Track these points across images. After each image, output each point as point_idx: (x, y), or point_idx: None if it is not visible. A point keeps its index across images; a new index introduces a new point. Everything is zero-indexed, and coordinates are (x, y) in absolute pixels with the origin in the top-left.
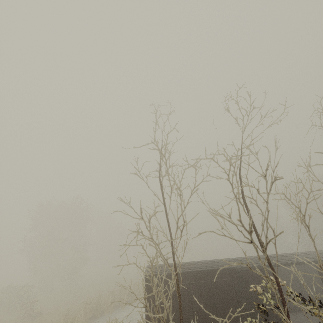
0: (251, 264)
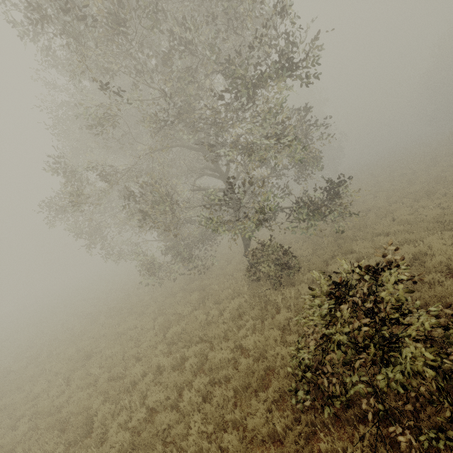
0: None
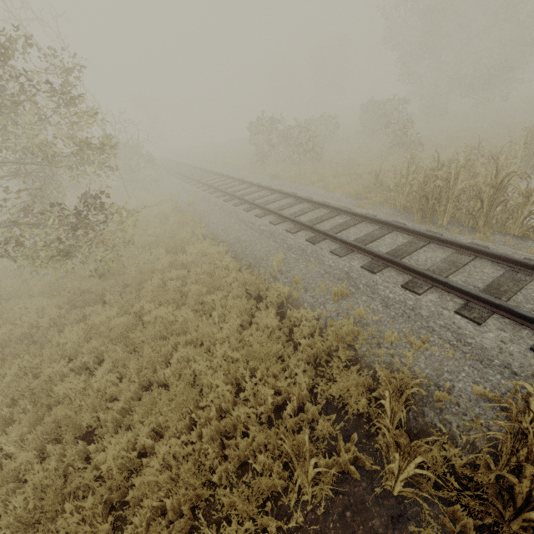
0: None
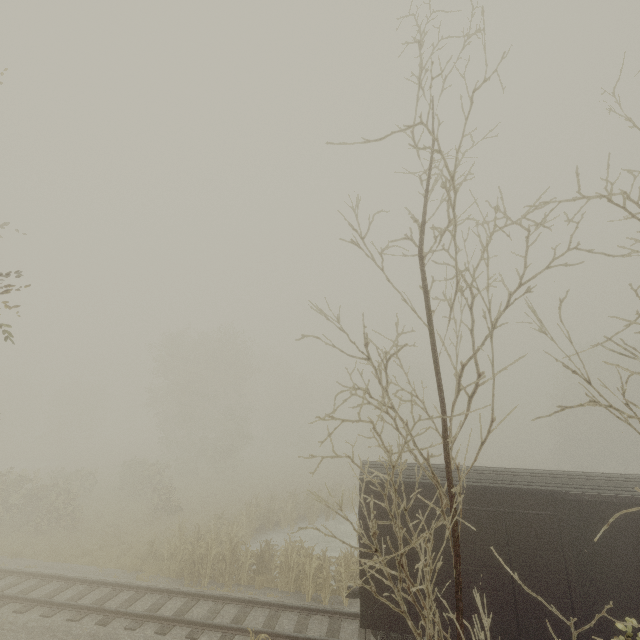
0: (608, 491)
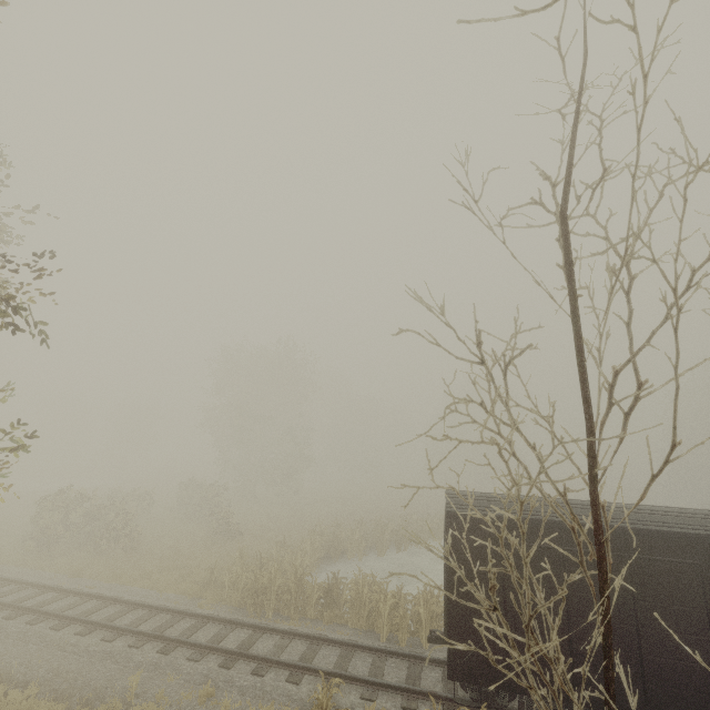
0: None
